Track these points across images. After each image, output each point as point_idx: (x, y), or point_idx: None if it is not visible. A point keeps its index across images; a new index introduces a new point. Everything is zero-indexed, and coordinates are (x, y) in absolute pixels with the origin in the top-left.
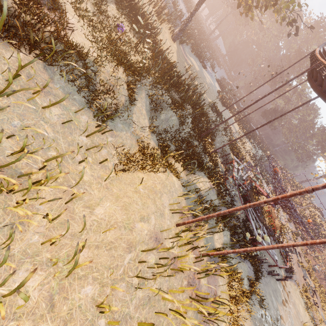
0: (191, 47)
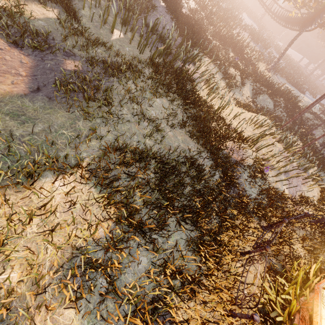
0: (286, 80)
